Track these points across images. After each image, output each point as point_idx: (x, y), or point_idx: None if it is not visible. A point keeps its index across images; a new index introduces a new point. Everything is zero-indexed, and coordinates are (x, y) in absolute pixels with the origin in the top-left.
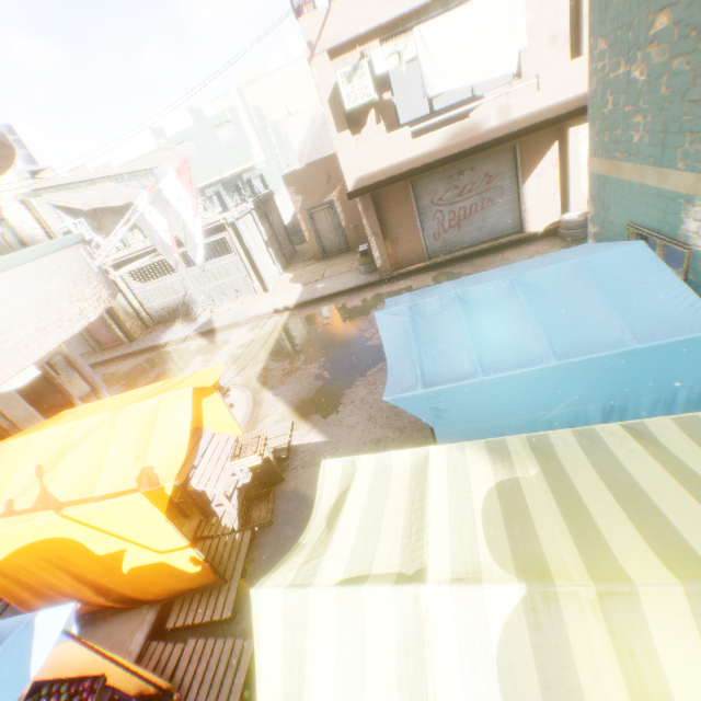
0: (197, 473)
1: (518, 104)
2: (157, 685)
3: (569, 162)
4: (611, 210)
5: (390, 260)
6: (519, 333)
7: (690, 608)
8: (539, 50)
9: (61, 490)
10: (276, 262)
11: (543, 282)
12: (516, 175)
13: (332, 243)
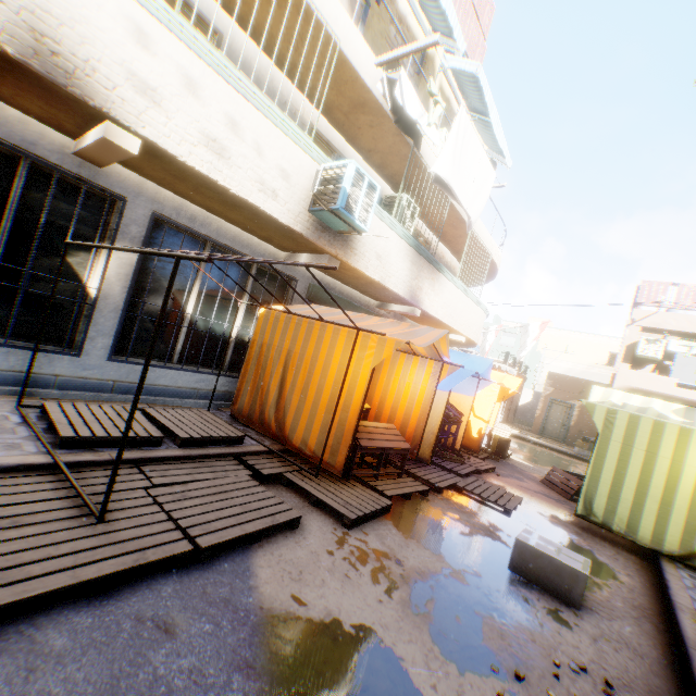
0: None
1: None
2: (462, 440)
3: None
4: None
5: None
6: None
7: None
8: None
9: None
10: (503, 413)
11: None
12: None
13: (552, 429)
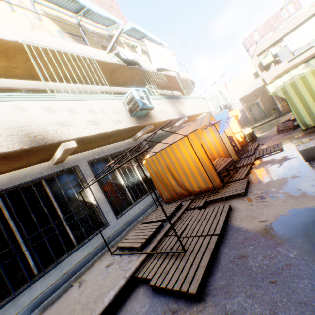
0: None
1: None
2: (239, 144)
3: None
4: None
5: (285, 107)
6: None
7: None
8: None
9: None
10: None
11: None
12: None
13: (258, 116)
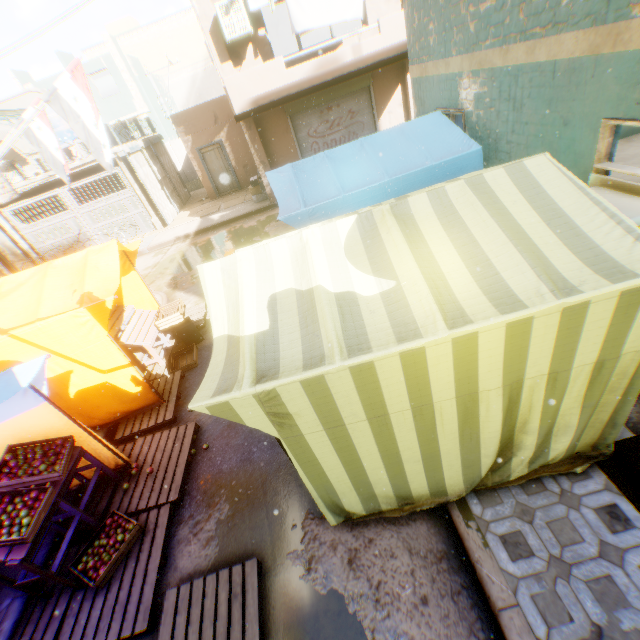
0: (126, 334)
1: (366, 44)
2: (118, 455)
3: (410, 102)
4: (426, 104)
5: None
6: (367, 170)
7: (430, 200)
8: (379, 4)
9: (3, 322)
10: (172, 201)
11: (382, 141)
12: (372, 113)
13: (225, 182)
